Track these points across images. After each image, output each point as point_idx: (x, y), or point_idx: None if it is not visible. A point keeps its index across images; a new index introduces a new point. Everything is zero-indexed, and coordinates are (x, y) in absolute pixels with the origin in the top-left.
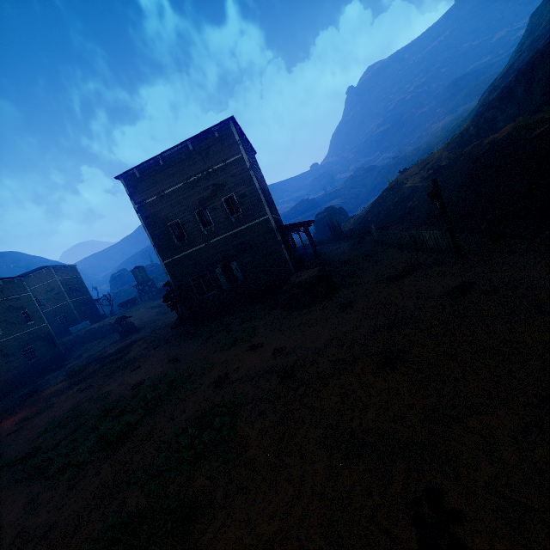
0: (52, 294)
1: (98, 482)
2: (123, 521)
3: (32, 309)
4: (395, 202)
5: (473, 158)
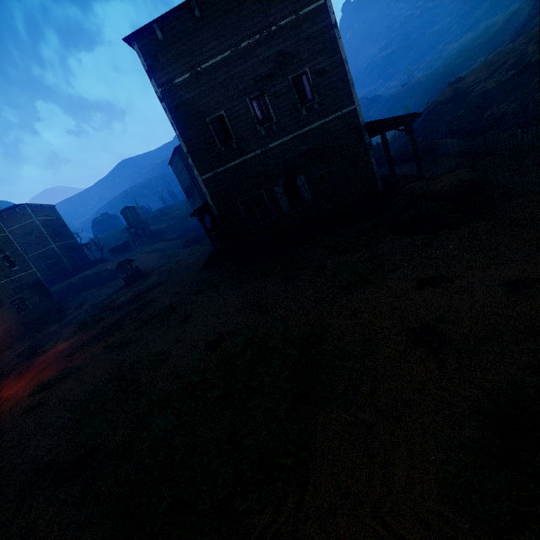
0: (32, 237)
1: None
2: None
3: (13, 253)
4: (459, 115)
5: None
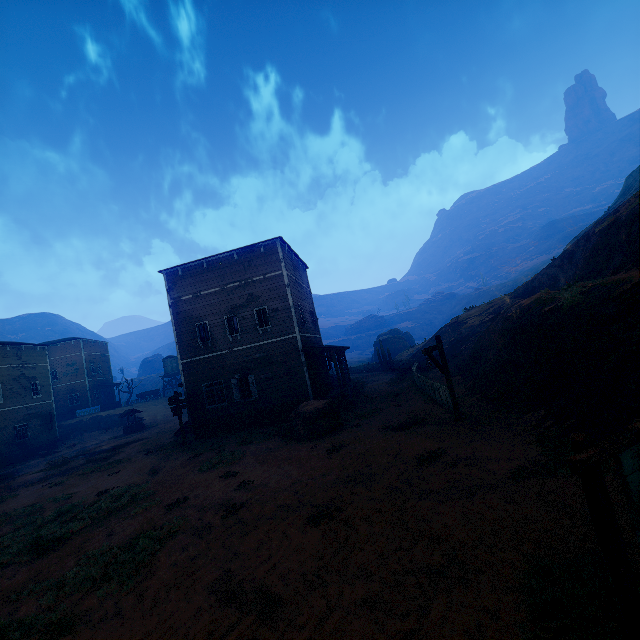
0: (72, 368)
1: (7, 585)
2: (4, 624)
3: (43, 382)
4: (451, 341)
5: (503, 318)
